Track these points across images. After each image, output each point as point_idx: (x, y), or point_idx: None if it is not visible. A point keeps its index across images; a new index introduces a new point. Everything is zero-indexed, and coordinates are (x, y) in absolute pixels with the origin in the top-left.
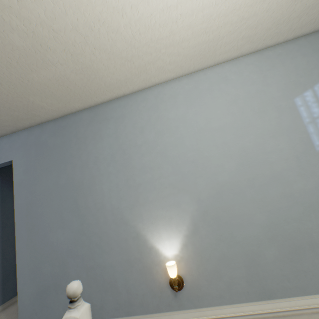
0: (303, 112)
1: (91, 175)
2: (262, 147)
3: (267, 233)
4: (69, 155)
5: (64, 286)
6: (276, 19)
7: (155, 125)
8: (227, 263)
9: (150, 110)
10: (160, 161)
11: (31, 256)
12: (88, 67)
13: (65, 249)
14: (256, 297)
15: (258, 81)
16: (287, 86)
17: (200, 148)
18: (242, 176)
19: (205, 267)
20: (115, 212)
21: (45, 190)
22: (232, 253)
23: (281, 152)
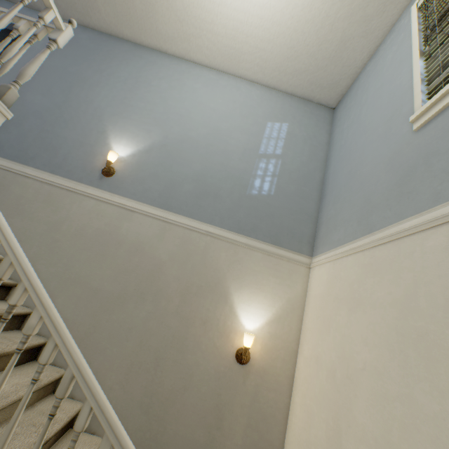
0: (267, 131)
1: (100, 80)
2: (230, 133)
3: (195, 176)
4: (92, 59)
5: (11, 131)
6: (278, 65)
7: (173, 82)
8: (155, 179)
9: (177, 73)
10: (159, 102)
11: None
12: (152, 4)
13: (34, 109)
14: (158, 205)
15: (256, 101)
16: (269, 114)
17: (192, 111)
18: (206, 140)
19: (137, 174)
20: (98, 110)
21: (51, 66)
22: (163, 175)
23: (238, 142)
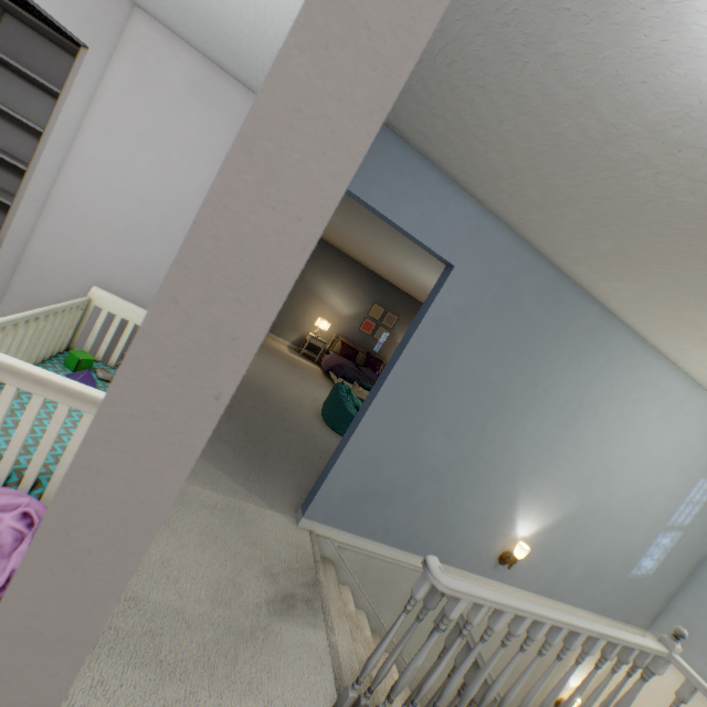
0: (692, 492)
1: (530, 402)
2: (652, 497)
3: (590, 557)
4: (530, 350)
5: (399, 503)
6: None
7: (626, 406)
8: (549, 563)
9: (639, 385)
10: (593, 446)
11: (380, 442)
12: None
13: (430, 464)
14: (542, 592)
15: None
16: None
17: (626, 462)
18: (621, 509)
19: (533, 558)
20: (514, 464)
21: (464, 369)
22: (559, 558)
23: (654, 510)
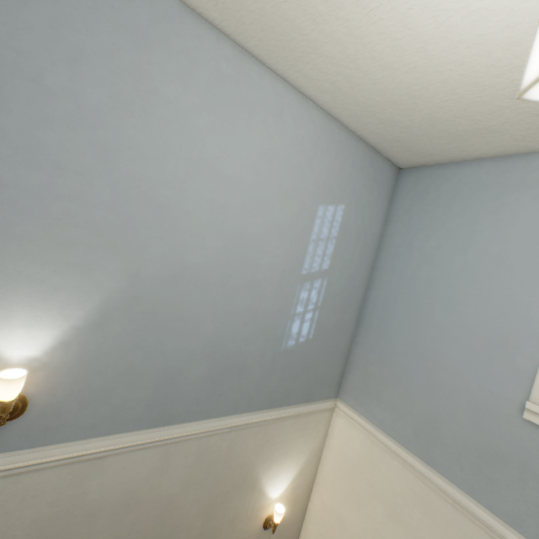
0: (317, 226)
1: None
2: (263, 242)
3: (207, 348)
4: None
5: None
6: (371, 102)
7: (121, 79)
8: (132, 380)
9: (126, 35)
10: (91, 164)
11: None
12: None
13: None
14: (149, 424)
15: (307, 154)
16: (323, 186)
17: (186, 191)
18: (221, 267)
19: (88, 384)
20: None
21: None
22: (147, 367)
23: (275, 259)
